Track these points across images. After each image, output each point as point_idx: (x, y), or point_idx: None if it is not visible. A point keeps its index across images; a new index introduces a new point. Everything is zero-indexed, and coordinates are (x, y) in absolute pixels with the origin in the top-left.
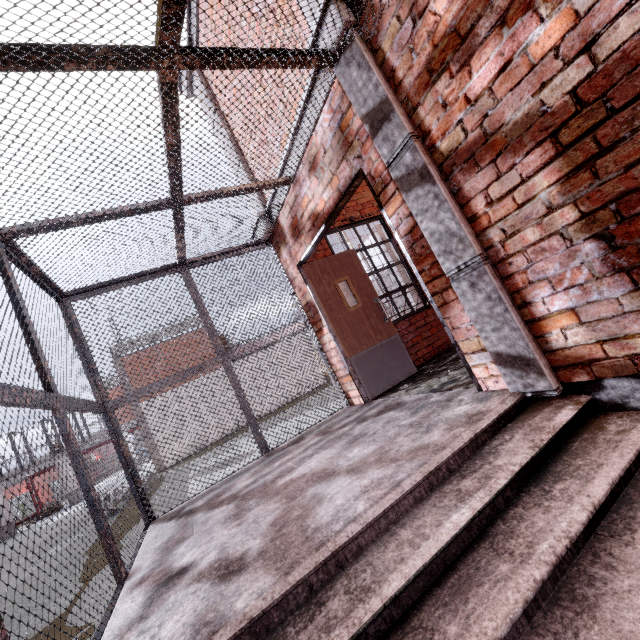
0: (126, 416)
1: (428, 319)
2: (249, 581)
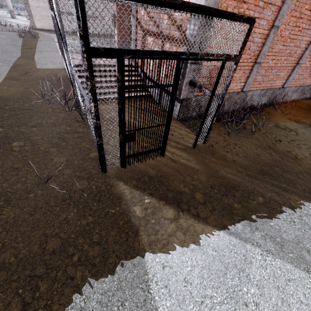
0: None
1: None
2: None
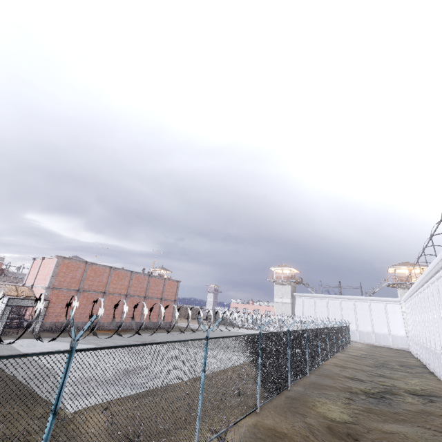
0: None
1: None
2: None
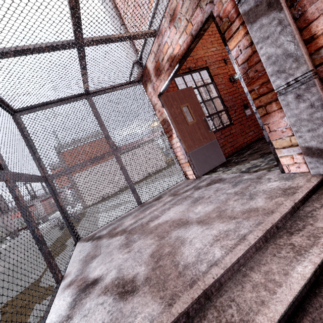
0: (59, 184)
1: (232, 131)
2: (141, 304)
